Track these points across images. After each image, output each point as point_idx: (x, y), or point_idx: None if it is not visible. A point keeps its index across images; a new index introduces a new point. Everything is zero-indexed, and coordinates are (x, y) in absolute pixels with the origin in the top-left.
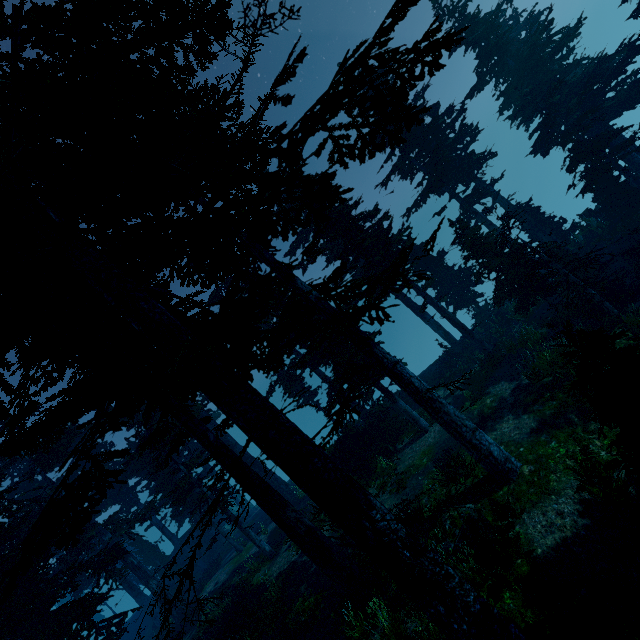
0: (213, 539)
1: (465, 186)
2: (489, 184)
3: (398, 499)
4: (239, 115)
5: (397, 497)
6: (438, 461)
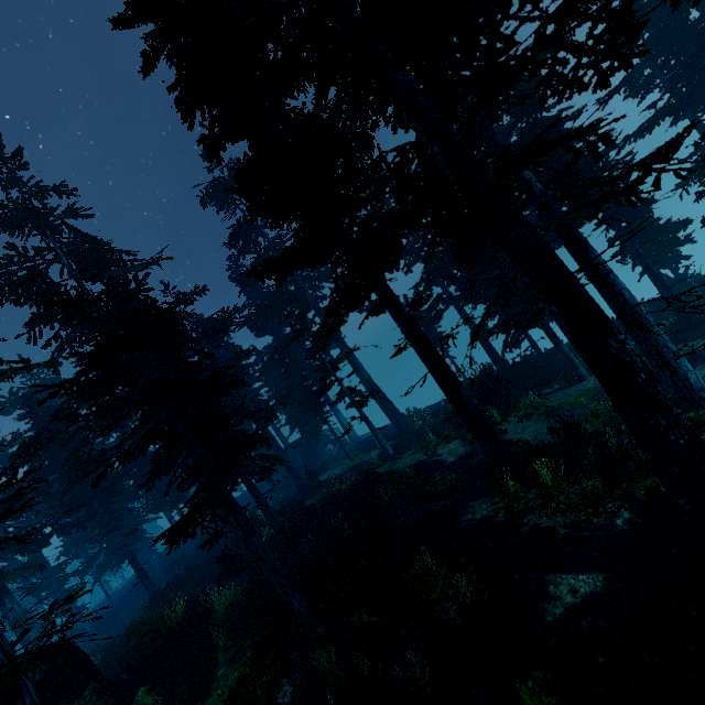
0: (348, 428)
1: None
2: None
3: (547, 424)
4: None
5: (546, 423)
6: None
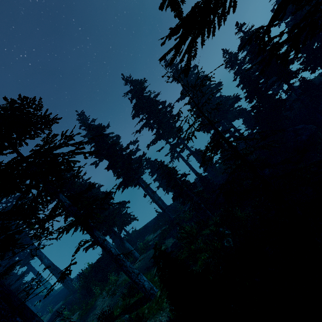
0: None
1: (173, 139)
2: (182, 140)
3: (111, 301)
4: (40, 110)
5: (111, 299)
6: (129, 283)
